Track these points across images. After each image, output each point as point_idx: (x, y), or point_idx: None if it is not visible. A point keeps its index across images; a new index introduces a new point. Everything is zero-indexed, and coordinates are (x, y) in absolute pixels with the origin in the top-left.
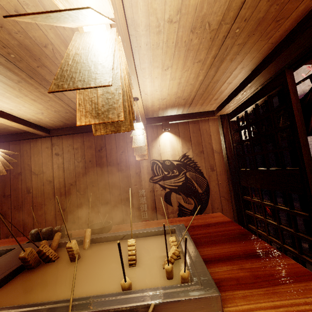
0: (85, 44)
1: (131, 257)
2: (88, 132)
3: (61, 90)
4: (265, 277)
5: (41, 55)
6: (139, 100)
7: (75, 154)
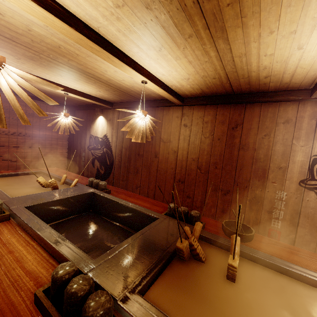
0: None
1: None
2: (224, 104)
3: None
4: None
5: None
6: None
7: (203, 128)
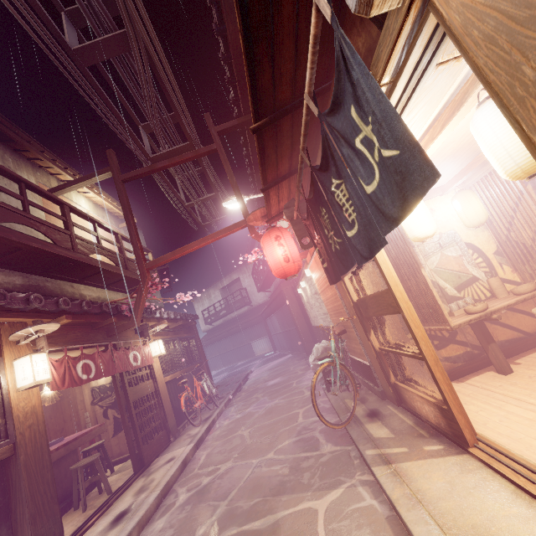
0: None
1: None
2: None
3: None
4: None
5: None
6: None
7: None
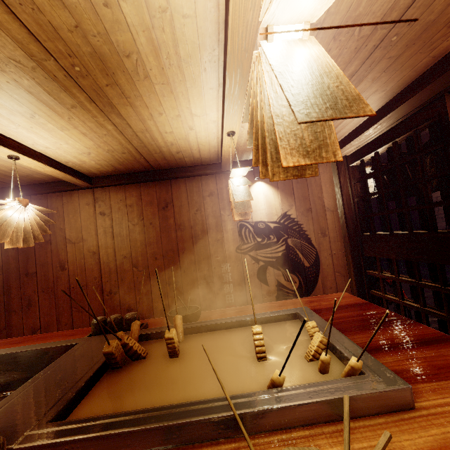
0: (289, 58)
1: (260, 348)
2: (147, 181)
3: (315, 121)
4: (449, 367)
5: (117, 68)
6: (235, 136)
7: (129, 213)
